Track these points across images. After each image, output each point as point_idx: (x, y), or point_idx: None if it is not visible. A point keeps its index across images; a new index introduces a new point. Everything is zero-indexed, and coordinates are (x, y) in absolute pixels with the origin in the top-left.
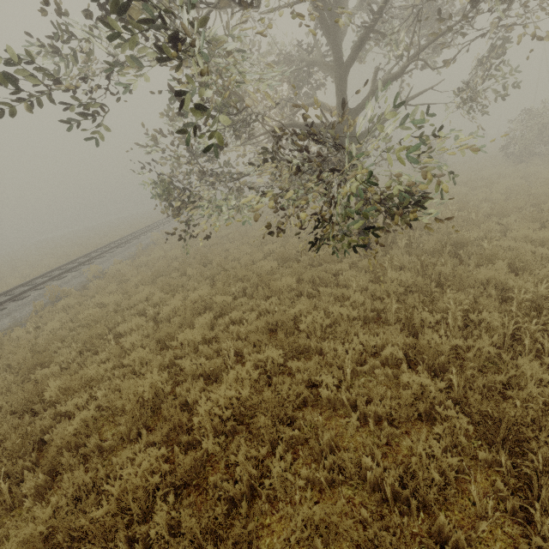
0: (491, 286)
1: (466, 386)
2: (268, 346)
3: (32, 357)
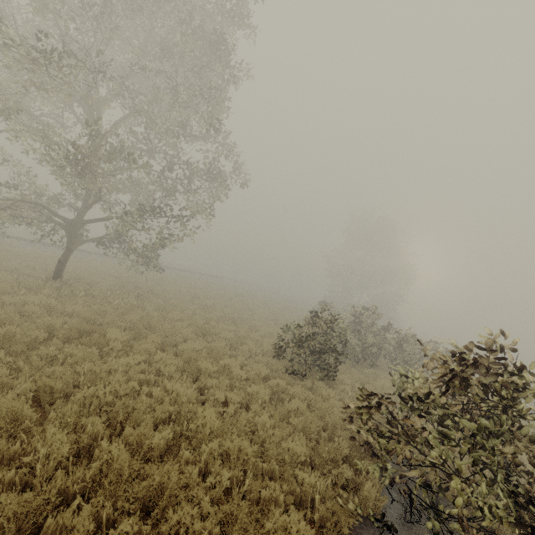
0: None
1: None
2: None
3: None
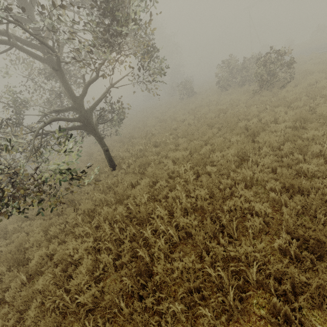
0: (131, 198)
1: (64, 279)
2: (4, 264)
3: None
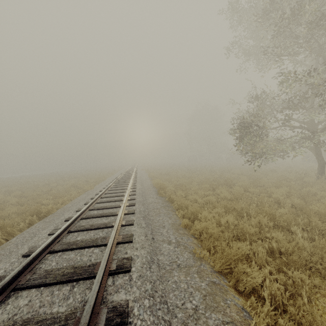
0: None
1: None
2: None
3: (225, 212)
